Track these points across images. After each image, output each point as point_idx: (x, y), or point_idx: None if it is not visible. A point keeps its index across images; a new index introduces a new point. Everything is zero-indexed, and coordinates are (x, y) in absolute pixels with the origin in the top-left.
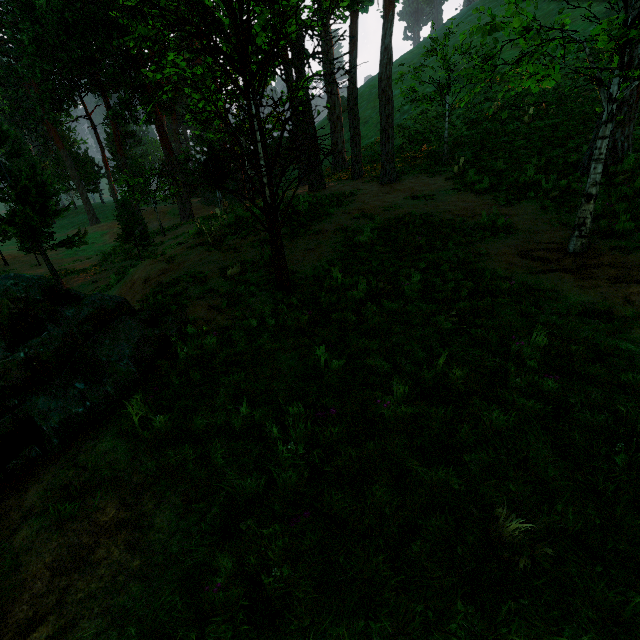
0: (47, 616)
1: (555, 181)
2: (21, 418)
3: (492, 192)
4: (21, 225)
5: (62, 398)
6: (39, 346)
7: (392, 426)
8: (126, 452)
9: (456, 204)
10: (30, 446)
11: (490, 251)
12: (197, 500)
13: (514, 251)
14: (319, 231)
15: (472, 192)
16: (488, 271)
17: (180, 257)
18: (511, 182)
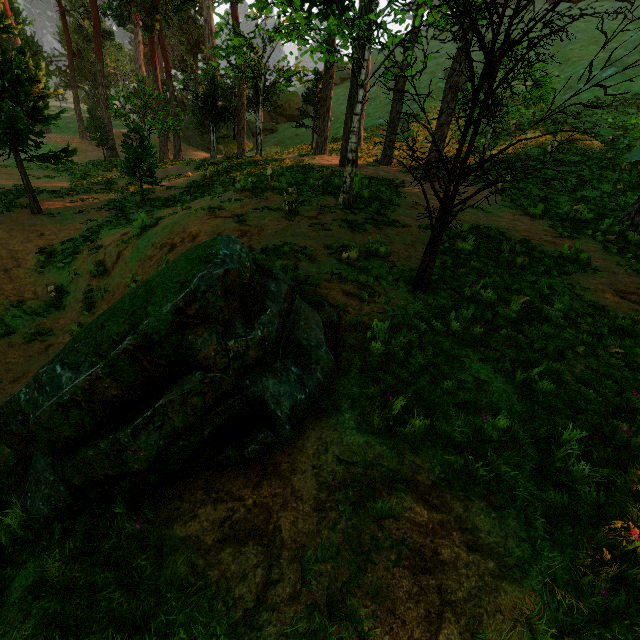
0: (442, 614)
1: (609, 225)
2: (250, 400)
3: (544, 219)
4: (5, 125)
5: (287, 383)
6: (268, 324)
7: (632, 451)
8: (386, 449)
9: (516, 223)
10: (264, 431)
11: (589, 285)
12: (502, 506)
13: (610, 290)
14: (405, 224)
15: (525, 214)
16: (623, 311)
17: (251, 219)
18: (560, 213)
